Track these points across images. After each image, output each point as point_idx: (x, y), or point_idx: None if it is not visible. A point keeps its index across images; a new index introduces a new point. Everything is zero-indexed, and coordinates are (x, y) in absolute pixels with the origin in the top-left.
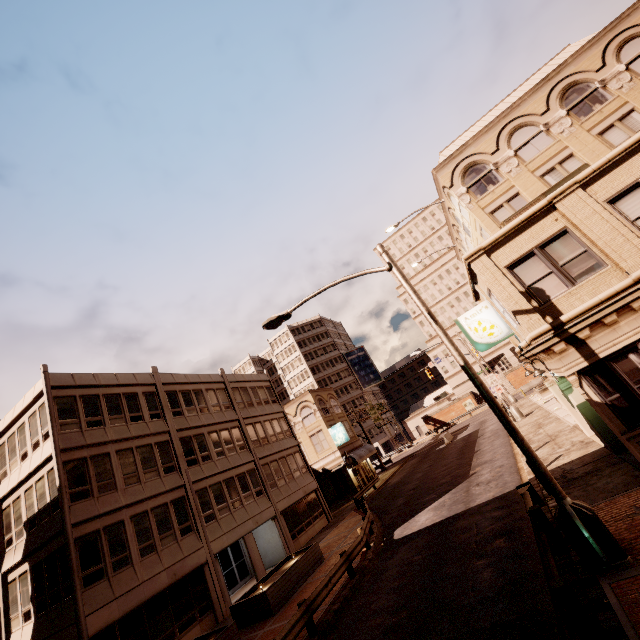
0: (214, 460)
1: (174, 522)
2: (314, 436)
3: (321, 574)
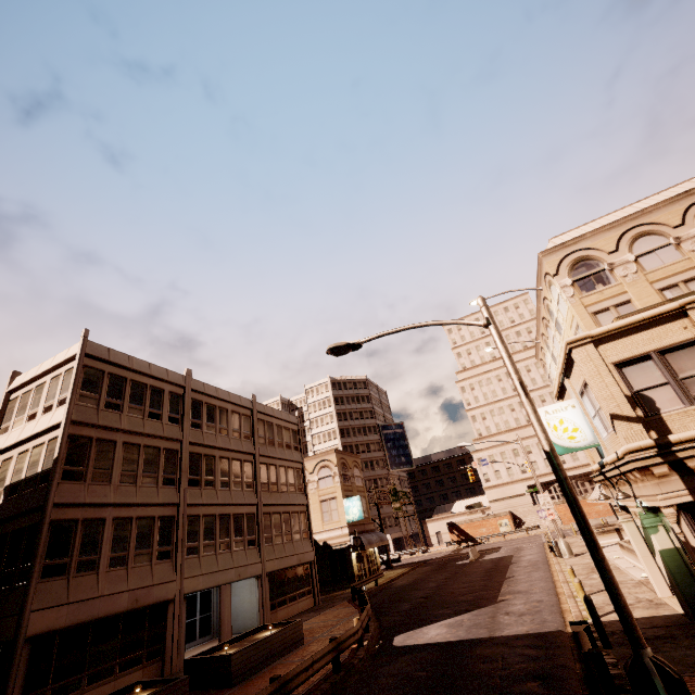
0: (217, 489)
1: (155, 541)
2: (326, 502)
3: (297, 658)
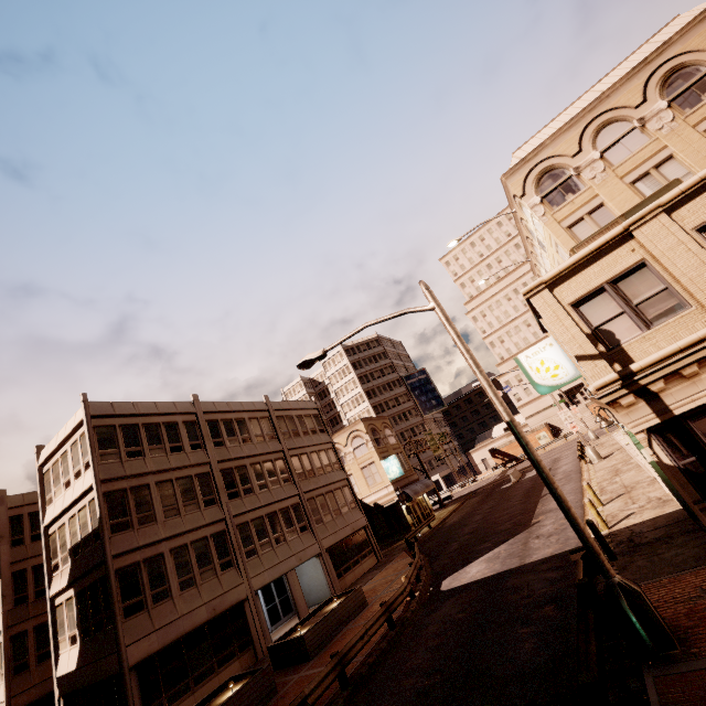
0: (256, 493)
1: (214, 556)
2: (366, 468)
3: (362, 620)
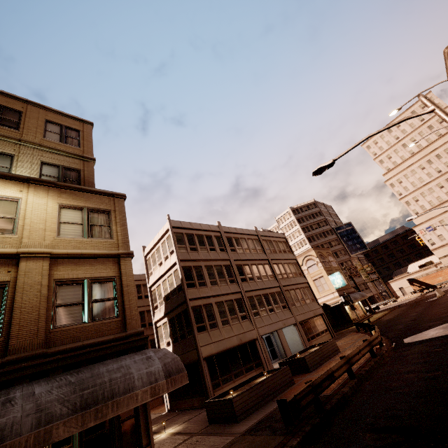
0: (255, 281)
1: (237, 311)
2: (316, 280)
3: None
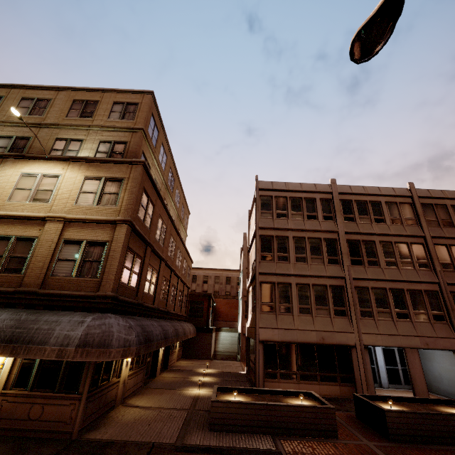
0: (382, 267)
1: (330, 302)
2: None
3: None
